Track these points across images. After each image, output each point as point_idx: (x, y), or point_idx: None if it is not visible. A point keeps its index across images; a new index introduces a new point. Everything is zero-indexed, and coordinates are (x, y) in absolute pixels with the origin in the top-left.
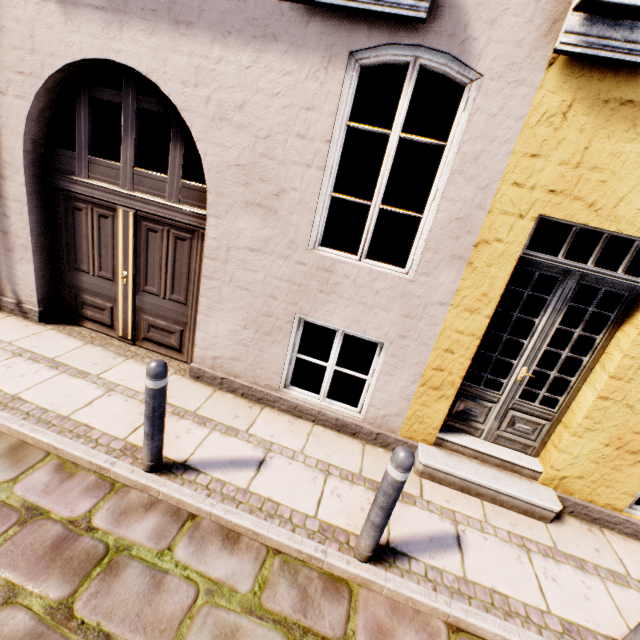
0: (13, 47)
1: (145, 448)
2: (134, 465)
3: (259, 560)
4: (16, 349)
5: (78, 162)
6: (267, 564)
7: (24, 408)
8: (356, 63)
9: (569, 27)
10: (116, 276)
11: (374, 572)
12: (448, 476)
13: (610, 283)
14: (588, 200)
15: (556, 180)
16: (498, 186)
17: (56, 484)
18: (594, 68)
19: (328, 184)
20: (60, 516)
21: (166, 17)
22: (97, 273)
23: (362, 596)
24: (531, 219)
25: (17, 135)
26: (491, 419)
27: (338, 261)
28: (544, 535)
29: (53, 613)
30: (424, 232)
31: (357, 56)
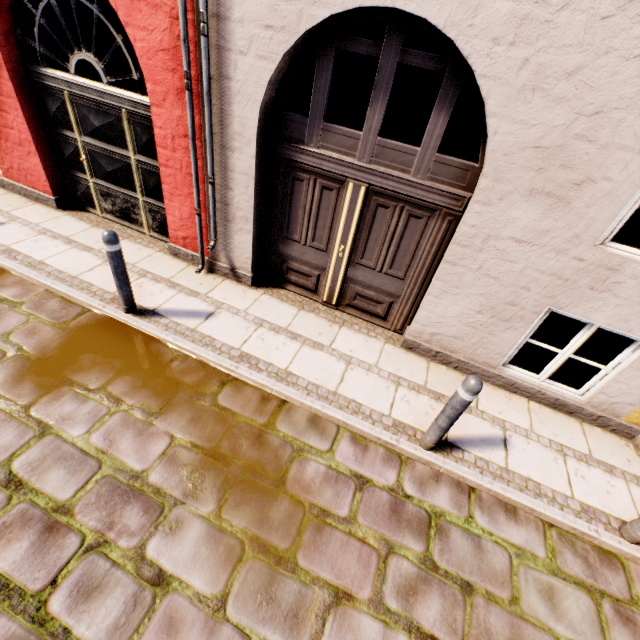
0: None
1: (434, 436)
2: (411, 442)
3: (540, 531)
4: (254, 319)
5: (309, 129)
6: (547, 535)
7: (300, 383)
8: None
9: None
10: (330, 248)
11: None
12: None
13: None
14: None
15: None
16: None
17: (361, 455)
18: None
19: None
20: (381, 484)
21: None
22: (308, 243)
23: (632, 568)
24: None
25: (253, 103)
26: None
27: (631, 261)
28: None
29: (424, 563)
30: None
31: None
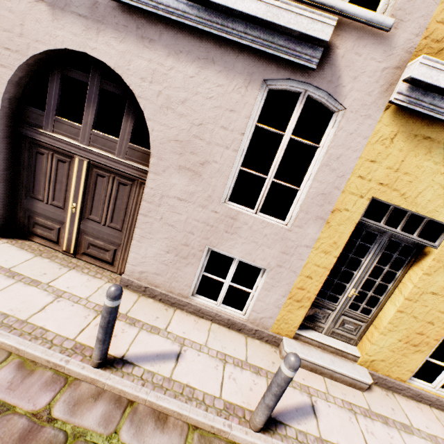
0: (4, 29)
1: (96, 350)
2: (83, 362)
3: (183, 436)
4: None
5: (46, 119)
6: (189, 438)
7: None
8: (267, 87)
9: (400, 90)
10: (66, 206)
11: (264, 439)
12: (303, 361)
13: (407, 240)
14: (401, 191)
15: (384, 177)
16: (349, 176)
17: (19, 381)
18: (410, 115)
19: (239, 161)
20: (24, 410)
21: (134, 32)
22: (50, 202)
23: None
24: (367, 199)
25: None
26: (330, 321)
27: (241, 212)
28: (362, 400)
29: None
30: (300, 199)
31: (268, 82)
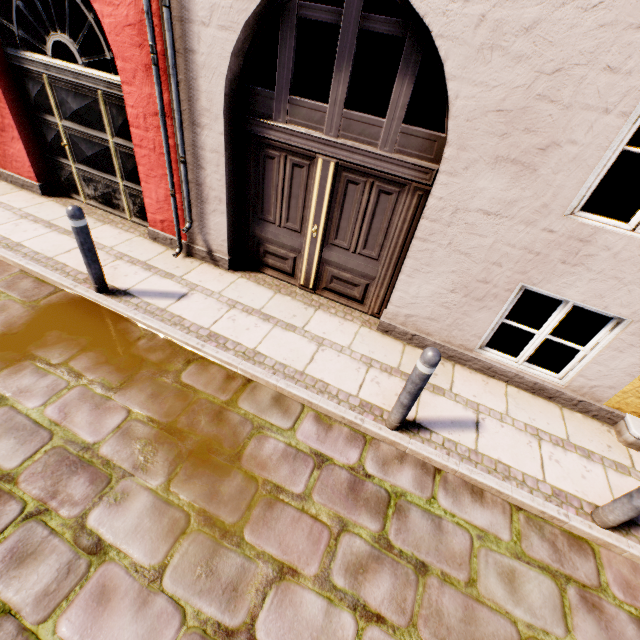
0: None
1: (397, 414)
2: (377, 422)
3: (507, 514)
4: (227, 300)
5: (276, 103)
6: (514, 518)
7: (268, 363)
8: None
9: None
10: (304, 228)
11: (616, 538)
12: None
13: None
14: None
15: None
16: None
17: (323, 434)
18: None
19: (625, 135)
20: (341, 463)
21: None
22: (283, 224)
23: (603, 555)
24: None
25: (218, 76)
26: None
27: (602, 231)
28: None
29: (378, 542)
30: None
31: None
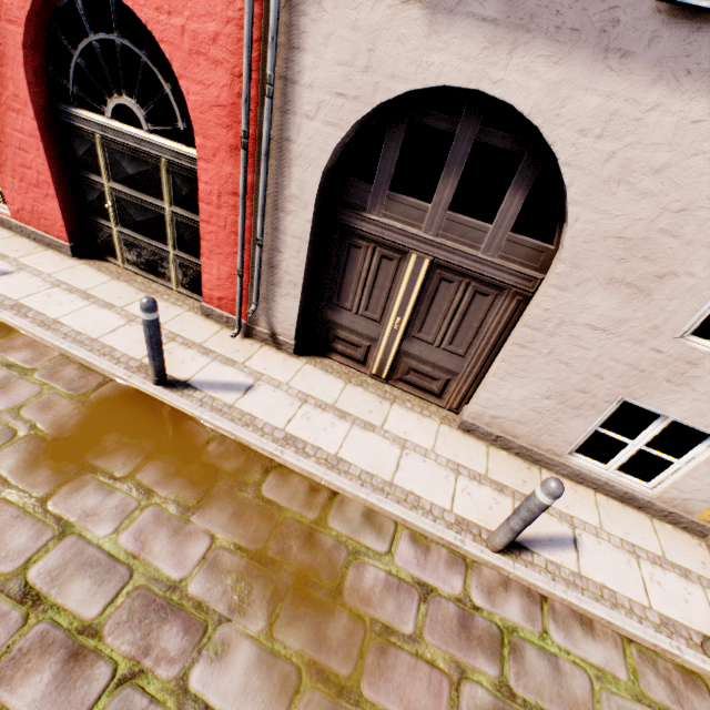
0: (338, 61)
1: (504, 538)
2: (477, 542)
3: (619, 648)
4: (298, 393)
5: (372, 197)
6: (627, 652)
7: (353, 472)
8: None
9: None
10: (384, 318)
11: None
12: None
13: None
14: None
15: None
16: None
17: (422, 558)
18: None
19: None
20: (446, 593)
21: (591, 41)
22: (361, 312)
23: None
24: None
25: (315, 167)
26: None
27: None
28: None
29: (499, 690)
30: None
31: None
